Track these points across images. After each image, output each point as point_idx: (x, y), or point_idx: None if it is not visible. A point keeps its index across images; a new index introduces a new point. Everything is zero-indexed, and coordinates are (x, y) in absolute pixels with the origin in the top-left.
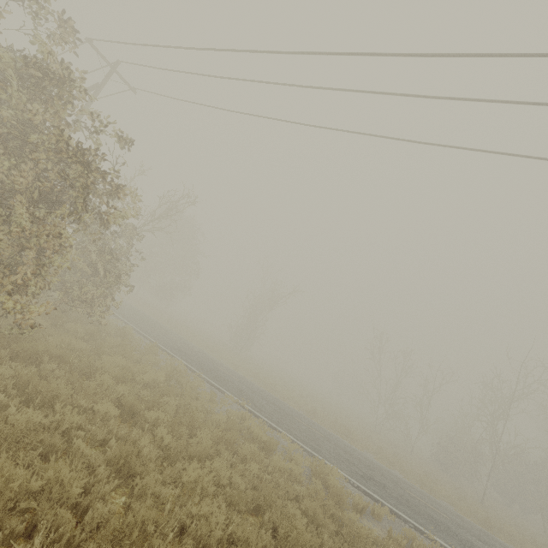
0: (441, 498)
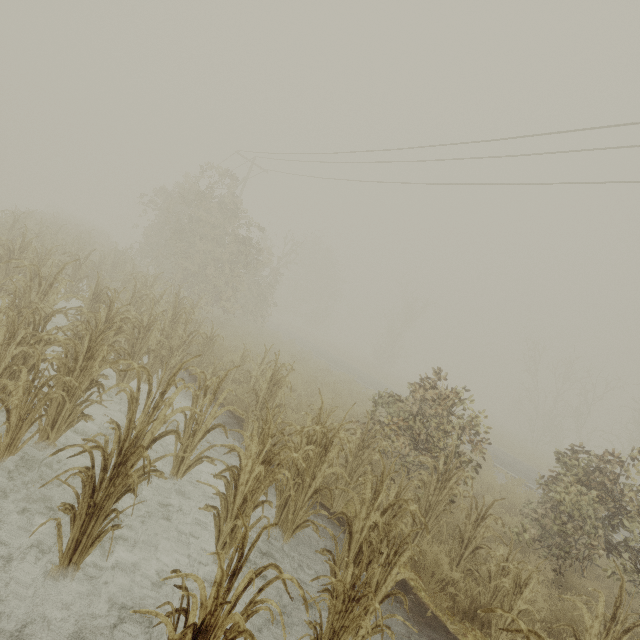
0: (544, 472)
